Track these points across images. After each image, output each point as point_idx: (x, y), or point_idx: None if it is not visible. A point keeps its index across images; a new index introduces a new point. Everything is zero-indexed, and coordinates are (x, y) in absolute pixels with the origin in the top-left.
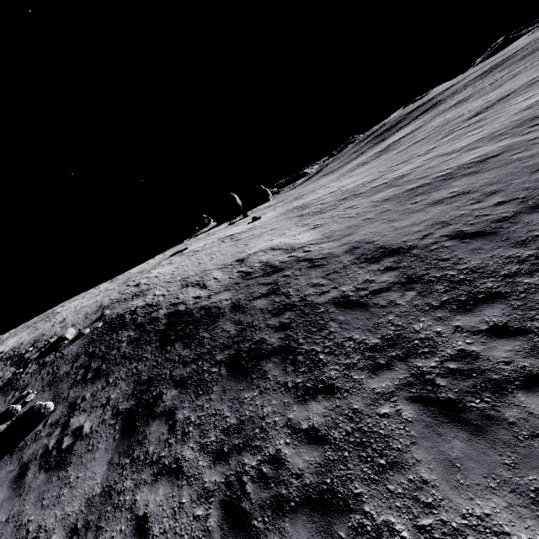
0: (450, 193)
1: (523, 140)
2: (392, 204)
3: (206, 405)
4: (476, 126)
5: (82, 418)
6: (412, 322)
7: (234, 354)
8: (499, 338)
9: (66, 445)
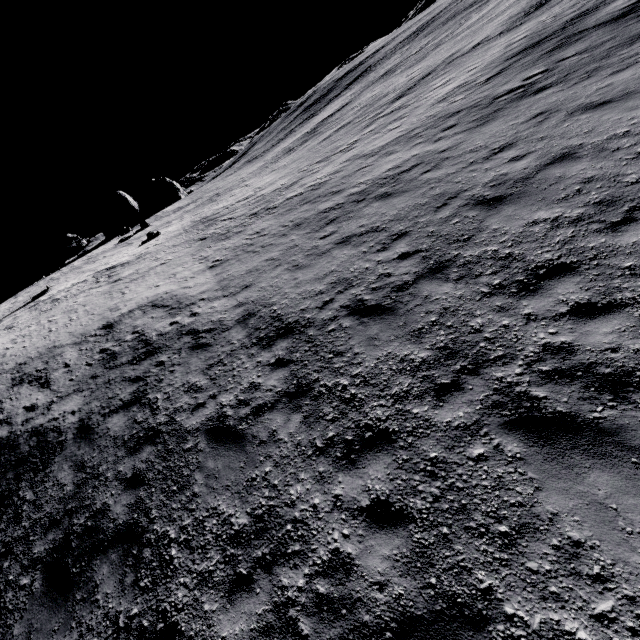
0: (359, 227)
1: (435, 150)
2: (301, 235)
3: None
4: (397, 116)
5: None
6: (289, 482)
7: (60, 542)
8: (379, 530)
9: None
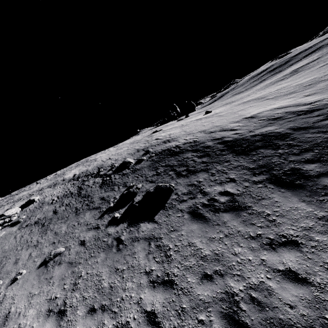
0: None
1: None
2: None
3: None
4: None
5: (217, 188)
6: None
7: None
8: None
9: (225, 200)
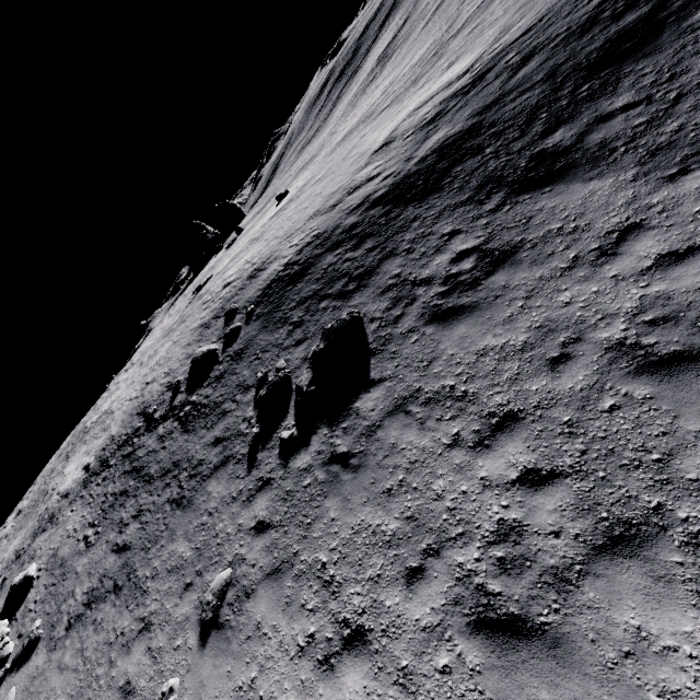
0: None
1: None
2: None
3: (647, 70)
4: None
5: (440, 259)
6: None
7: (590, 69)
8: None
9: (473, 262)
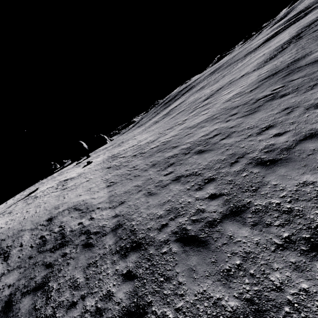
0: (185, 170)
1: (226, 126)
2: (154, 171)
3: None
4: (206, 108)
5: None
6: None
7: None
8: None
9: None
